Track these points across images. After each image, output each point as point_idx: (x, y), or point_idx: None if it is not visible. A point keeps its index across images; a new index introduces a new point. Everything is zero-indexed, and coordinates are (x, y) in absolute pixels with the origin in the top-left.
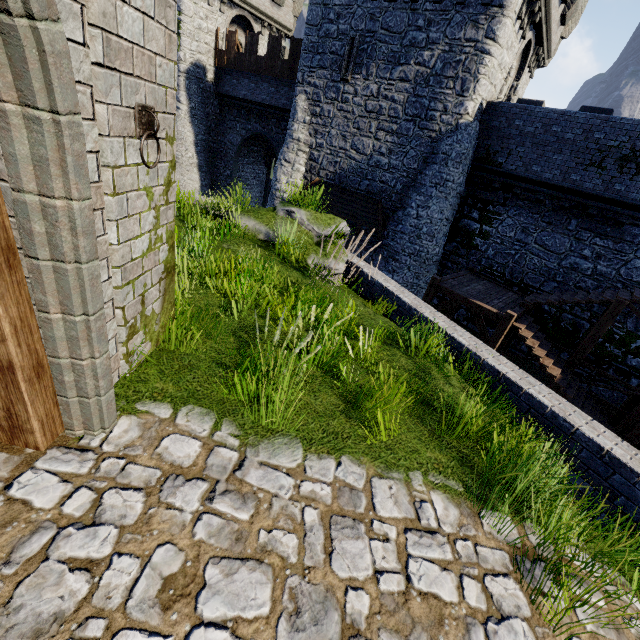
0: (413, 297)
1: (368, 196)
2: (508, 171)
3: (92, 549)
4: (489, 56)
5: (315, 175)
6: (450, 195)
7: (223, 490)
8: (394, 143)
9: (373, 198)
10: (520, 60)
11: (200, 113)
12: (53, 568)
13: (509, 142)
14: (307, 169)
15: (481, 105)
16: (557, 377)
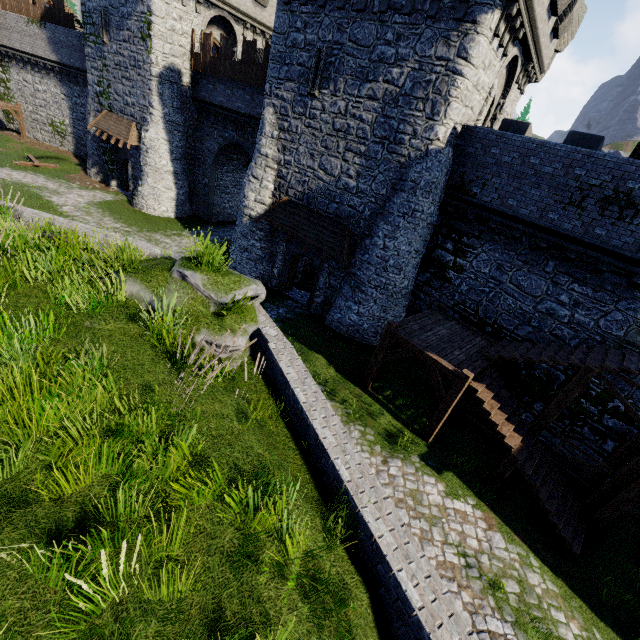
0: (313, 390)
1: (336, 220)
2: (483, 203)
3: None
4: (461, 77)
5: (284, 193)
6: (419, 226)
7: None
8: (362, 166)
9: (341, 223)
10: (507, 76)
11: (175, 119)
12: None
13: (484, 171)
14: (276, 186)
15: (455, 129)
16: (516, 446)
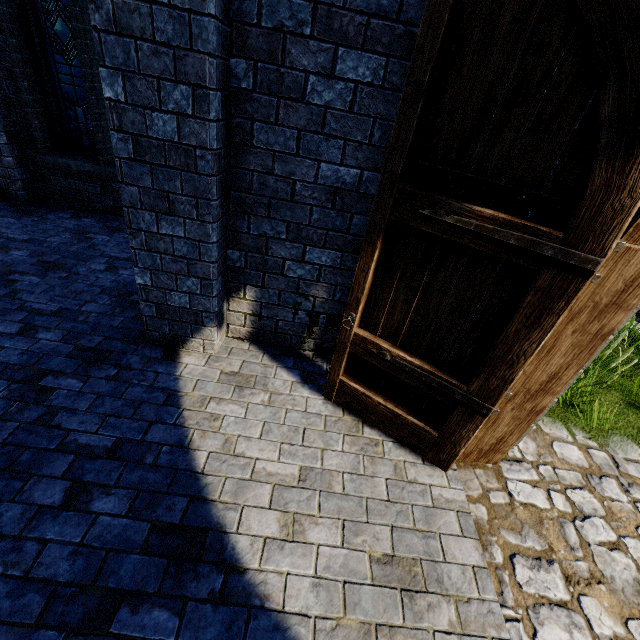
0: None
1: None
2: None
3: (604, 535)
4: None
5: None
6: None
7: (627, 483)
8: None
9: None
10: None
11: None
12: (599, 550)
13: None
14: None
15: None
16: None
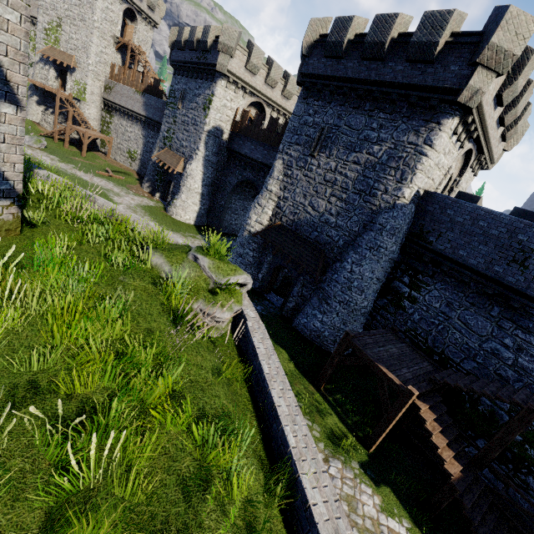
0: (276, 365)
1: (315, 244)
2: (437, 249)
3: None
4: (426, 157)
5: (278, 219)
6: (382, 259)
7: None
8: (342, 208)
9: (319, 247)
10: (463, 162)
11: (212, 159)
12: None
13: (440, 226)
14: (273, 213)
15: (418, 192)
16: (456, 475)
